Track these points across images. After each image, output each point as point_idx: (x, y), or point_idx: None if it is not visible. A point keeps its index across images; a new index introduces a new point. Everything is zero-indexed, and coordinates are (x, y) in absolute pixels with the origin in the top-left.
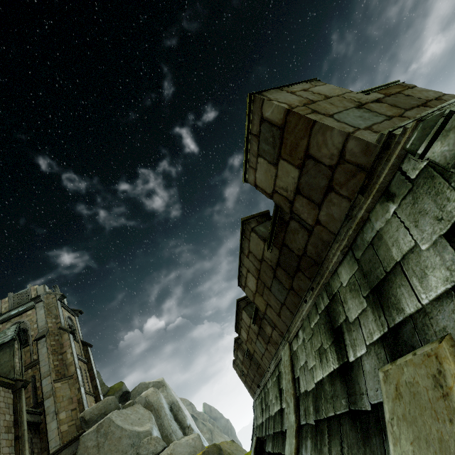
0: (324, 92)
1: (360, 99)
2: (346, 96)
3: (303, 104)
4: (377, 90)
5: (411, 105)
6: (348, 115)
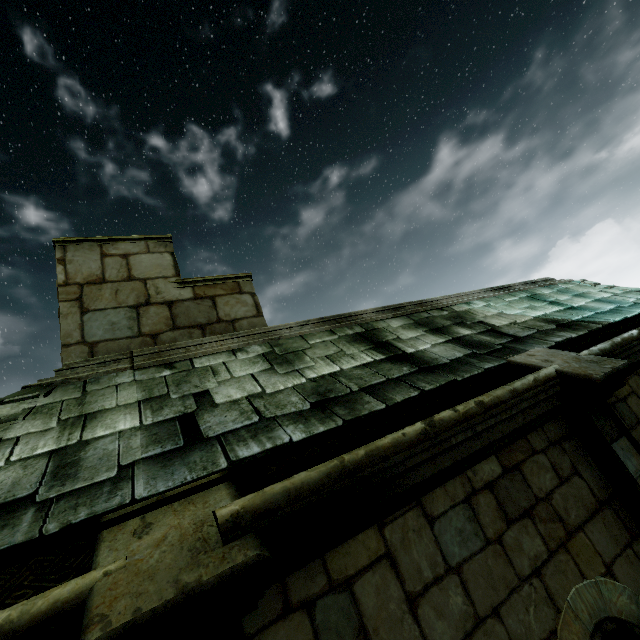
0: (137, 269)
1: (156, 295)
2: (151, 284)
3: (86, 282)
4: (198, 286)
5: (191, 323)
6: (104, 317)
